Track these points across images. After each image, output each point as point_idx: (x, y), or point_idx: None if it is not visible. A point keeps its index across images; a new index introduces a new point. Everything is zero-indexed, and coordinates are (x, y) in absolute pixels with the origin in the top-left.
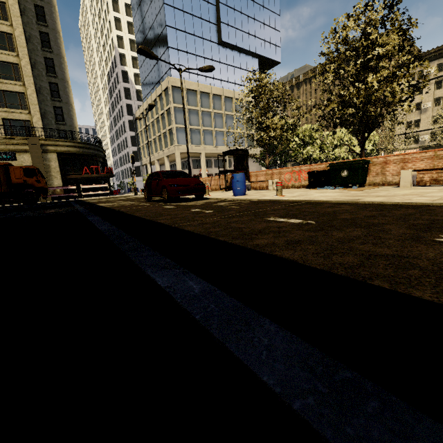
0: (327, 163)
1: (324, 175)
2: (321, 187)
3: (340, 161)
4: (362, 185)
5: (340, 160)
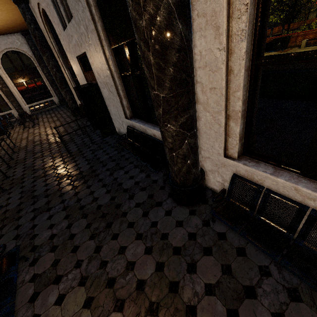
0: (271, 38)
1: (269, 45)
2: (267, 51)
3: (278, 38)
4: (285, 48)
5: (271, 24)
